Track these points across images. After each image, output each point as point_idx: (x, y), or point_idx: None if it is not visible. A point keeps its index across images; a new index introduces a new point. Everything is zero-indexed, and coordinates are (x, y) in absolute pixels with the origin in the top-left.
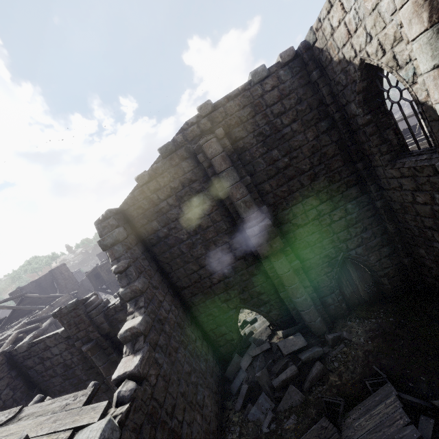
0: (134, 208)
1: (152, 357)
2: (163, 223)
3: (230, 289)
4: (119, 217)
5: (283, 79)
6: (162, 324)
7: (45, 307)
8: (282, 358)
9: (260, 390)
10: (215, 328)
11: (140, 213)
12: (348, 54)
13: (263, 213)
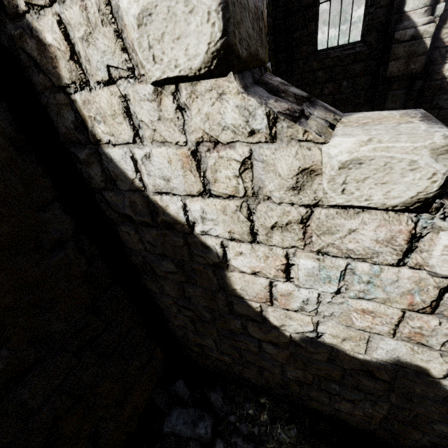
0: None
1: None
2: None
3: None
4: None
5: None
6: None
7: None
8: None
9: None
10: None
11: None
12: None
13: None
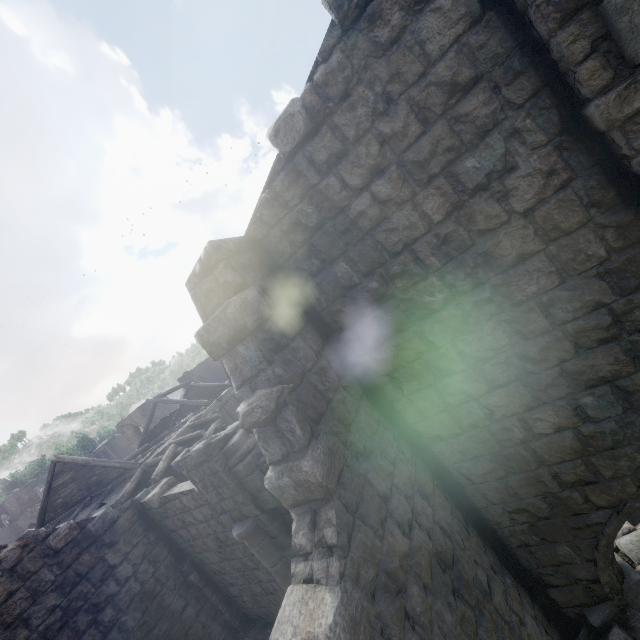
0: (280, 230)
1: None
2: (365, 263)
3: (598, 455)
4: (244, 262)
5: None
6: (401, 590)
7: (212, 402)
8: None
9: None
10: (534, 543)
11: (300, 243)
12: None
13: None
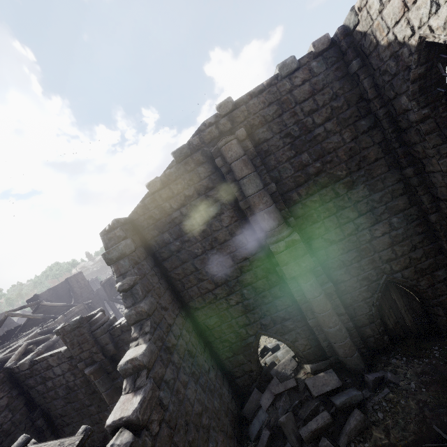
0: (144, 217)
1: (155, 397)
2: (176, 235)
3: (249, 313)
4: (127, 228)
5: (316, 71)
6: (170, 353)
7: (58, 317)
8: (311, 400)
9: (284, 439)
10: (231, 356)
11: (151, 224)
12: (402, 33)
13: (290, 226)
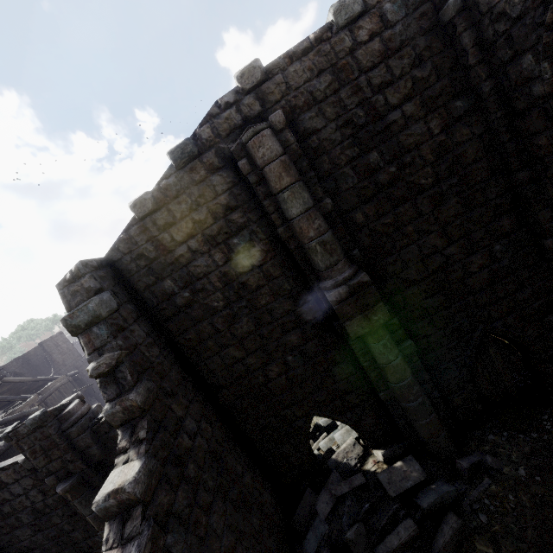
0: (130, 257)
1: (159, 550)
2: (183, 282)
3: (296, 387)
4: (103, 274)
5: (391, 19)
6: (183, 465)
7: (30, 397)
8: (386, 502)
9: None
10: (273, 447)
11: (143, 266)
12: None
13: (354, 263)
